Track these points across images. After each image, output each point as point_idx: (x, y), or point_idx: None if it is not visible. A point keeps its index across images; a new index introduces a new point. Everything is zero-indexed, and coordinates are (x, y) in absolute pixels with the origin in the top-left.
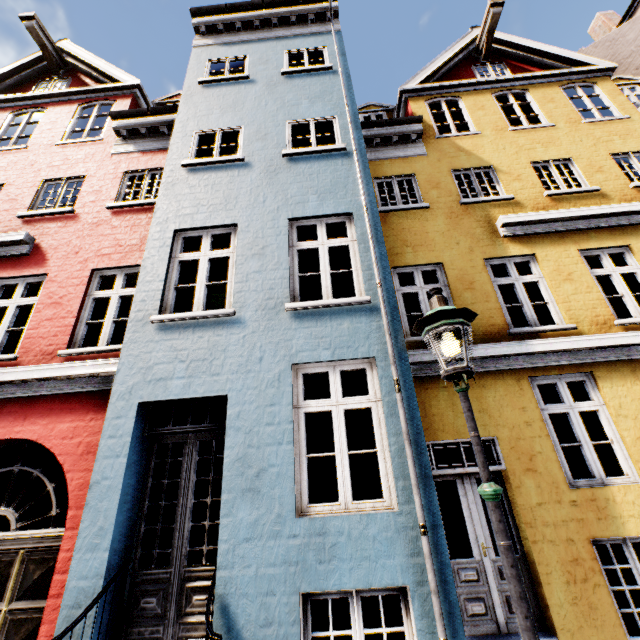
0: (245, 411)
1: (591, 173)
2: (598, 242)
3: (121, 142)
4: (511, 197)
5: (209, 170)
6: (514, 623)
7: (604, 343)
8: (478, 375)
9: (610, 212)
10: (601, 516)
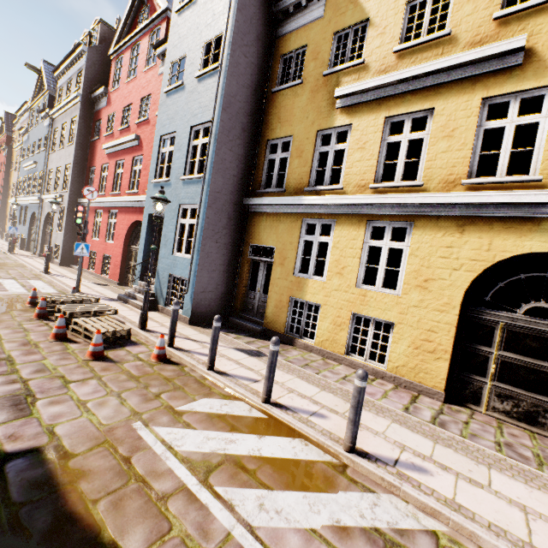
0: (167, 220)
1: (461, 4)
2: (407, 107)
3: (161, 65)
4: (360, 62)
5: (172, 94)
6: (259, 315)
7: (342, 202)
8: (281, 214)
9: (425, 72)
10: (299, 289)
